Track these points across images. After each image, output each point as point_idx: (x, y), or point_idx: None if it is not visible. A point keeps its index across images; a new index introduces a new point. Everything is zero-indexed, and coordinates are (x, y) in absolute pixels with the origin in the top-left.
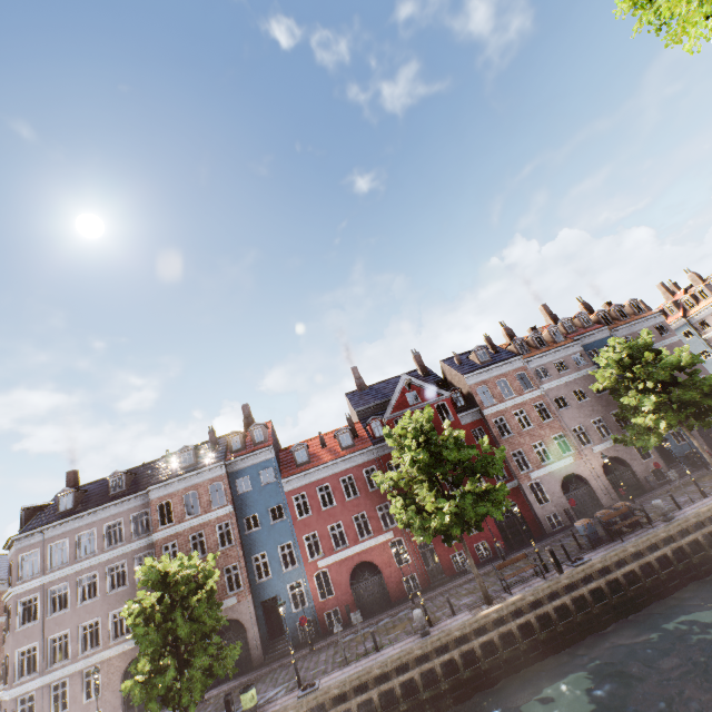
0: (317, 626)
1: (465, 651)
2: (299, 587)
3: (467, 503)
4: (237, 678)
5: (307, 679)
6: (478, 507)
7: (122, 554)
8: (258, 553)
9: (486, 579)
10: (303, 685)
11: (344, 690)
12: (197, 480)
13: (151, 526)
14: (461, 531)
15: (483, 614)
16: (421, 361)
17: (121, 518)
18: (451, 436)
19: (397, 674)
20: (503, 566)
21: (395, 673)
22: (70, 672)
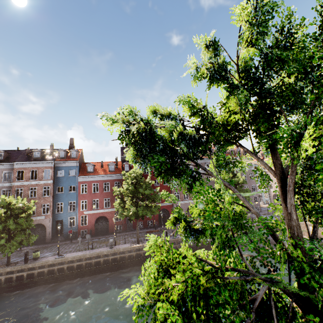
0: (76, 234)
1: (122, 256)
2: (74, 219)
3: (140, 209)
4: (38, 245)
5: (63, 252)
6: (144, 212)
7: None
8: (60, 202)
9: (145, 233)
10: (59, 254)
11: (73, 259)
12: (39, 165)
13: (12, 179)
14: (136, 218)
15: (133, 246)
16: None
17: None
18: (148, 182)
19: (95, 258)
20: (149, 232)
21: (94, 258)
22: None
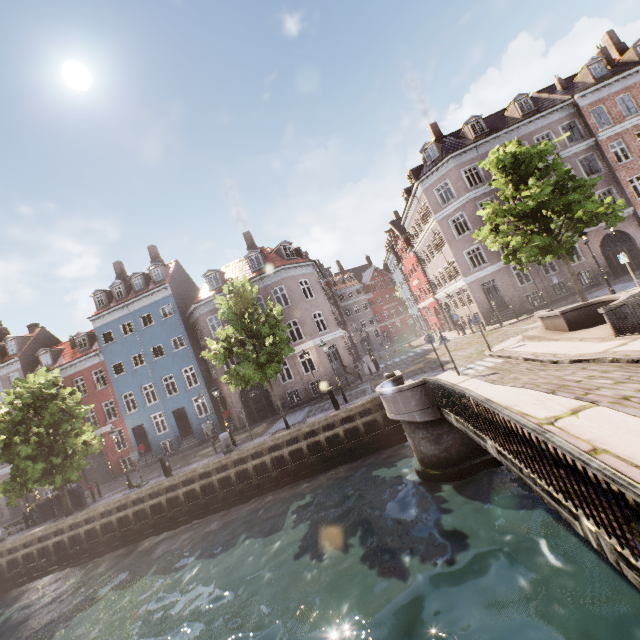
0: None
1: None
2: None
3: None
4: None
5: None
6: None
7: (563, 159)
8: None
9: None
10: None
11: None
12: (626, 83)
13: (584, 133)
14: None
15: None
16: None
17: (548, 131)
18: None
19: None
20: None
21: None
22: None
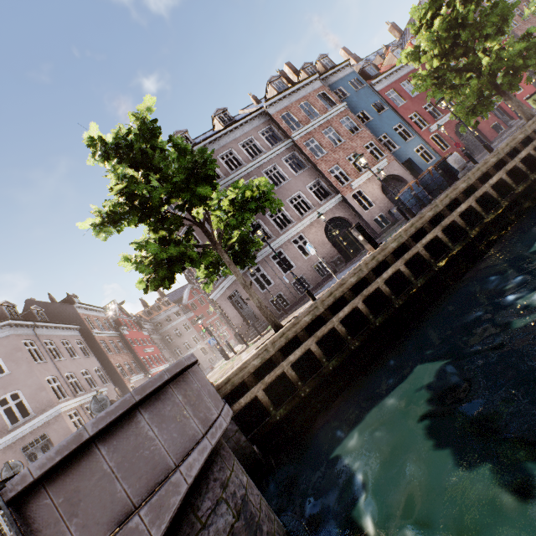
0: None
1: None
2: (423, 150)
3: None
4: None
5: None
6: None
7: (270, 160)
8: (380, 135)
9: None
10: None
11: None
12: (303, 93)
13: (282, 136)
14: None
15: None
16: (398, 28)
17: (250, 137)
18: None
19: None
20: None
21: None
22: (281, 244)
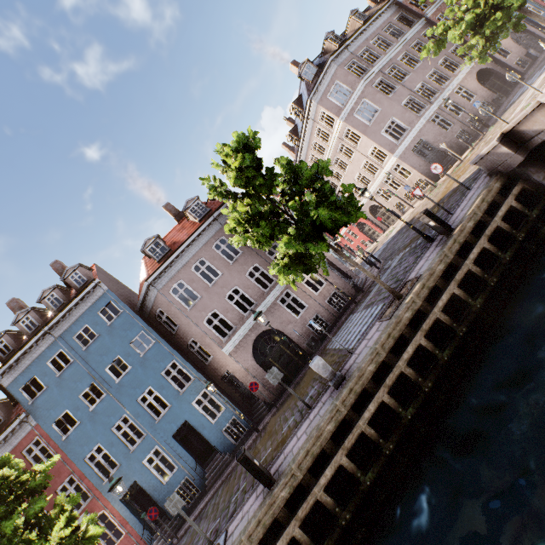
0: None
1: None
2: (530, 8)
3: None
4: None
5: None
6: None
7: (412, 37)
8: None
9: None
10: None
11: None
12: None
13: (414, 19)
14: None
15: None
16: None
17: (389, 24)
18: None
19: None
20: None
21: None
22: (447, 95)
